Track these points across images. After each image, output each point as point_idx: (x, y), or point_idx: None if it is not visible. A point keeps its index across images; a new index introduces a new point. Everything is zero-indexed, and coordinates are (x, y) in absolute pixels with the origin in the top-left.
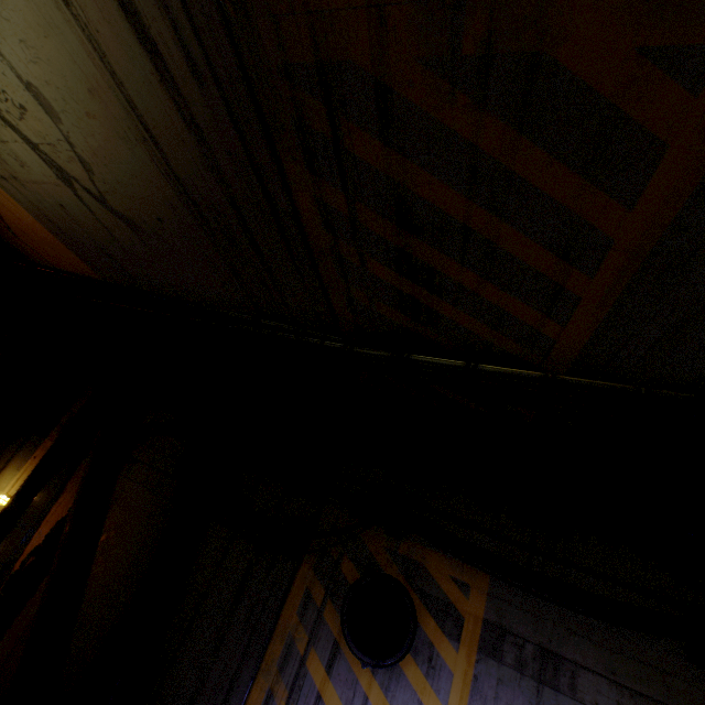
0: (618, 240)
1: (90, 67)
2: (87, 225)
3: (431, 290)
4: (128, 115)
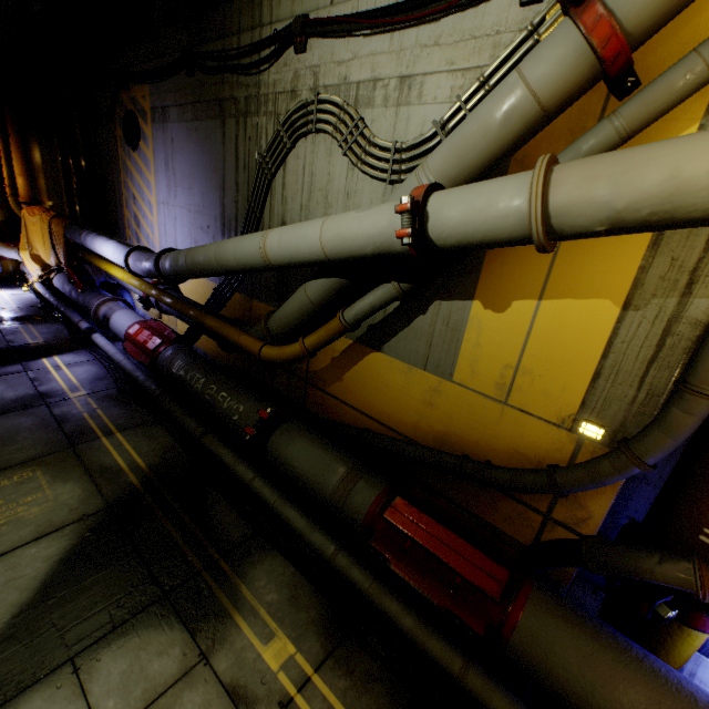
0: None
1: None
2: None
3: None
4: None
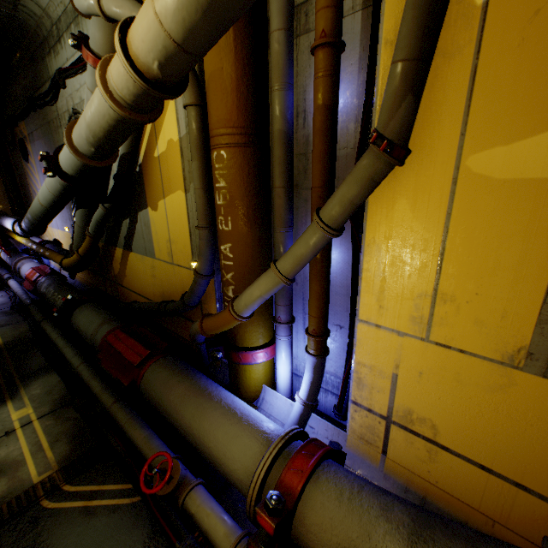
0: None
1: None
2: None
3: None
4: None
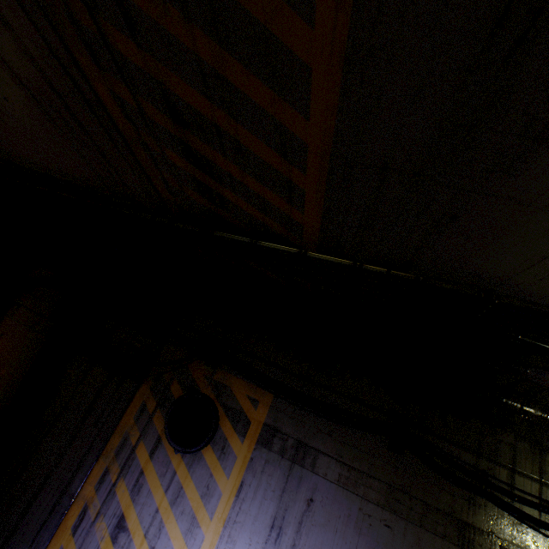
0: (310, 145)
1: None
2: None
3: (214, 178)
4: None
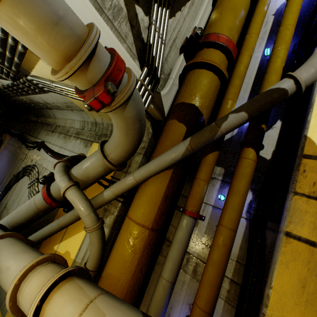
0: None
1: None
2: None
3: None
4: None
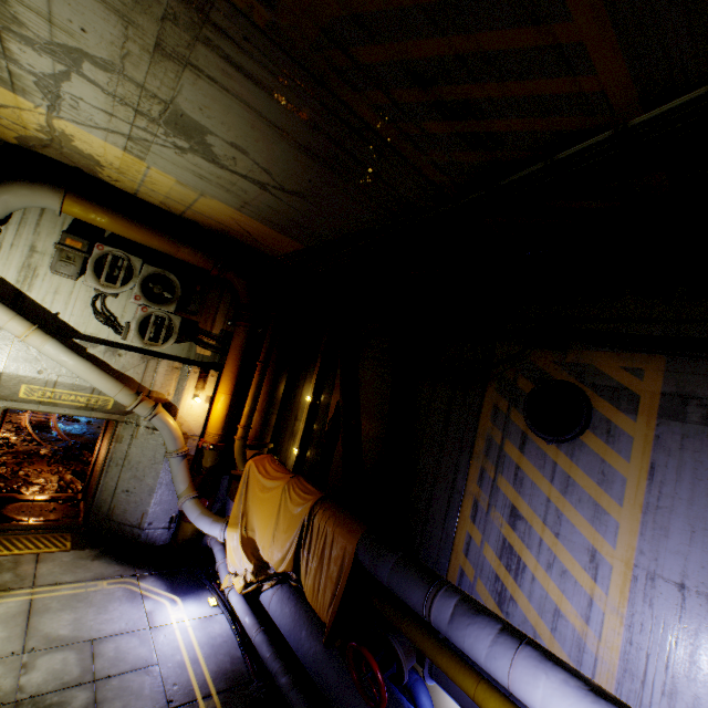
0: None
1: (247, 115)
2: (283, 211)
3: (476, 118)
4: (269, 128)
